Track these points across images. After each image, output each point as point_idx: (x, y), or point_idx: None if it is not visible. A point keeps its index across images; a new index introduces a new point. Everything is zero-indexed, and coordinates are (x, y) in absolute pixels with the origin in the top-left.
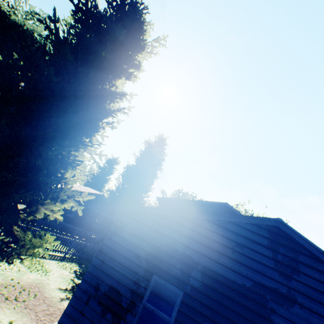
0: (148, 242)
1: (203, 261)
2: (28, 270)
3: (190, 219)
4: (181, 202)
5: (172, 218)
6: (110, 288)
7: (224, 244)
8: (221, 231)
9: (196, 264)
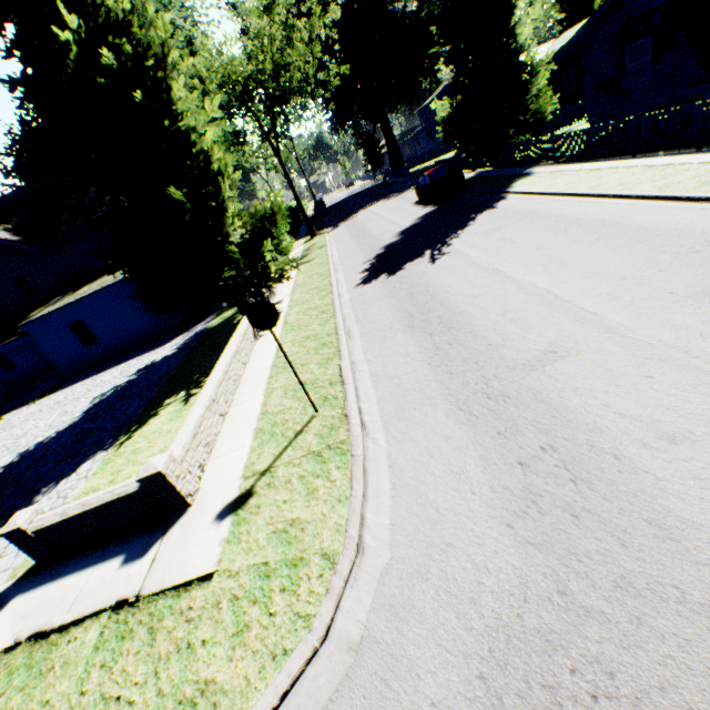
0: (611, 35)
1: (658, 3)
2: None
3: None
4: None
5: None
6: (603, 82)
7: None
8: None
9: (653, 11)
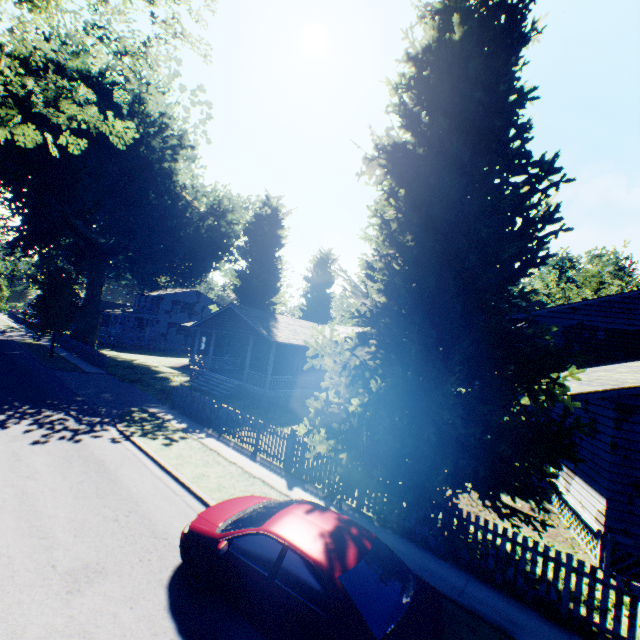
0: None
1: None
2: None
3: None
4: (554, 310)
5: None
6: None
7: None
8: None
9: None
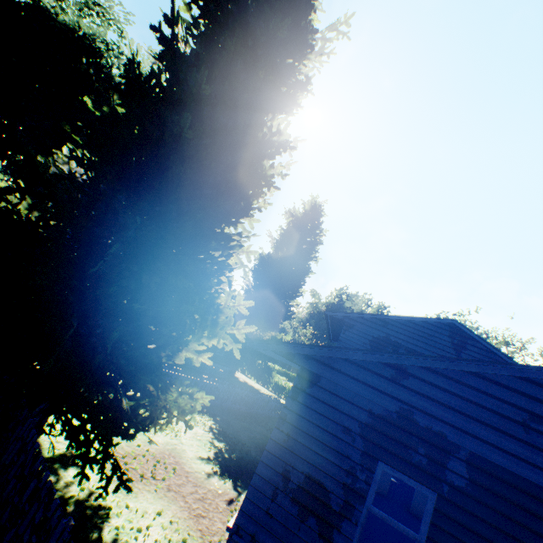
0: (361, 407)
1: (468, 445)
2: (152, 429)
3: (433, 369)
4: (369, 319)
5: (400, 366)
6: (306, 478)
7: (506, 416)
8: (498, 392)
9: (454, 448)
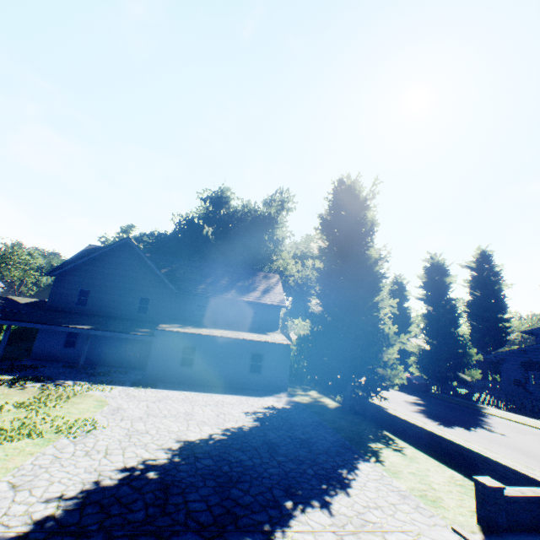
0: (519, 361)
1: None
2: None
3: (531, 348)
4: None
5: (523, 350)
6: (514, 379)
7: None
8: None
9: None
